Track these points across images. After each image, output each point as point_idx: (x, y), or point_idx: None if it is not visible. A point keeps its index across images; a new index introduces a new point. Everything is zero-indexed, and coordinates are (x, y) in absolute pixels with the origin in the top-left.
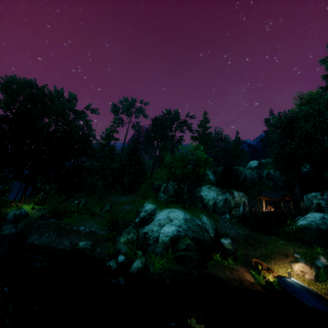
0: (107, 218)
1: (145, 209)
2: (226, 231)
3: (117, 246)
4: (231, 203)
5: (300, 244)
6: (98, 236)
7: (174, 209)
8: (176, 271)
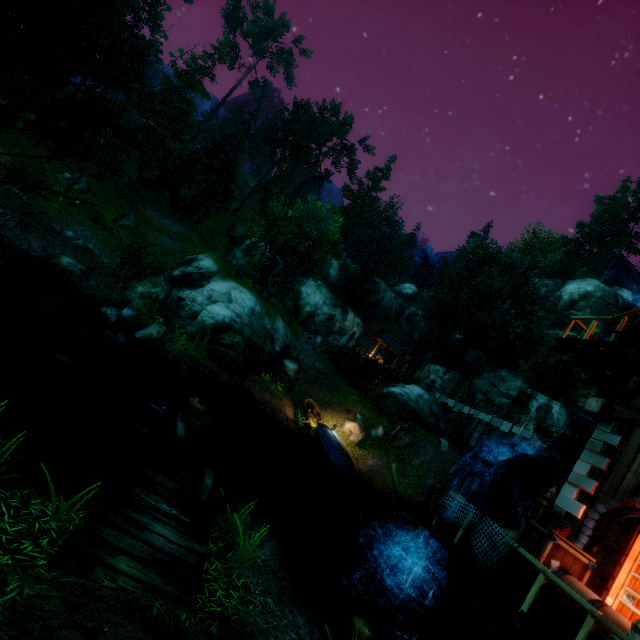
0: (122, 240)
1: (199, 263)
2: (300, 354)
3: (128, 294)
4: (336, 326)
5: (372, 408)
6: (98, 263)
7: (243, 289)
8: (201, 364)
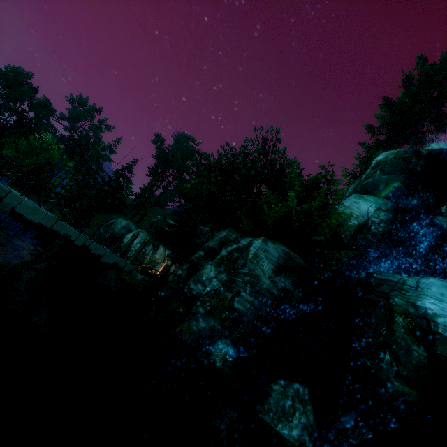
0: None
1: None
2: None
3: None
4: (146, 258)
5: None
6: None
7: None
8: None
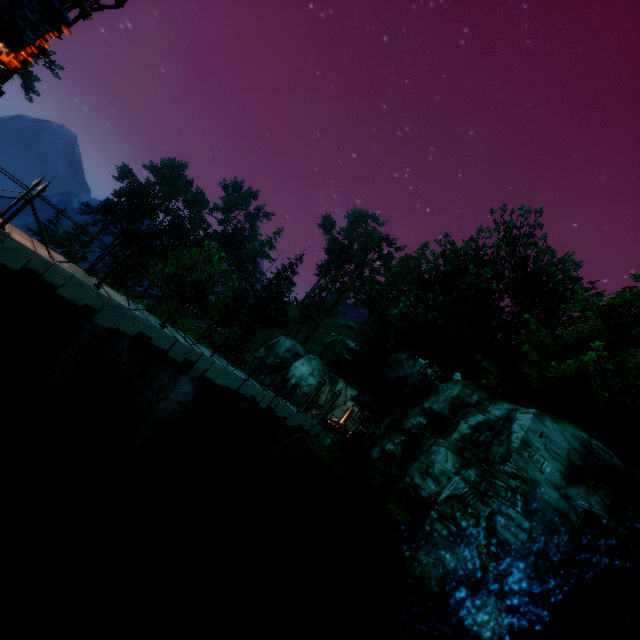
0: None
1: None
2: None
3: None
4: (321, 398)
5: None
6: None
7: None
8: None
